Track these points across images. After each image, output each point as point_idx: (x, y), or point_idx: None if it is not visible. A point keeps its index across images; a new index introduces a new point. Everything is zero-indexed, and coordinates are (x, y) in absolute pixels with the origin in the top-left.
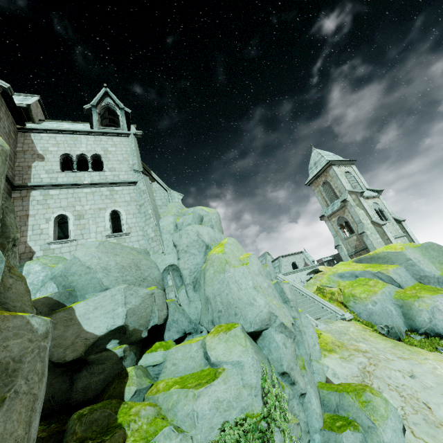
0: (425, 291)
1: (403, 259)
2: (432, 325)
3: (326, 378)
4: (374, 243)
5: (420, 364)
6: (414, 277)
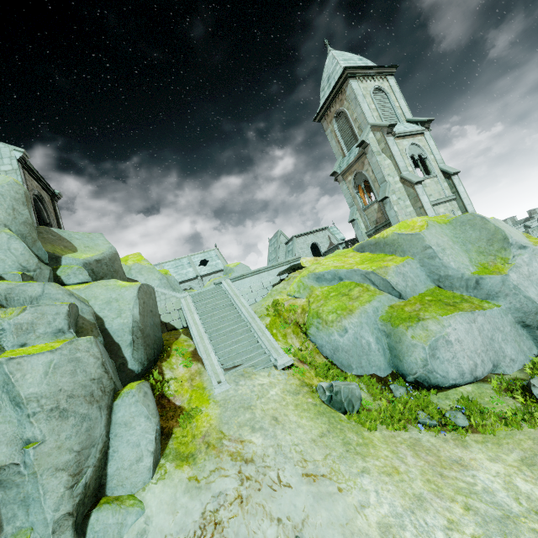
0: (436, 307)
1: (418, 247)
2: (426, 372)
3: None
4: (401, 215)
5: (337, 495)
6: (431, 277)
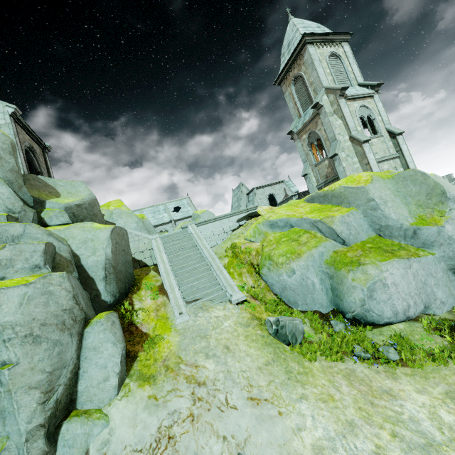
0: (376, 253)
1: (363, 200)
2: (364, 311)
3: (85, 452)
4: (348, 170)
5: (277, 418)
6: (372, 226)
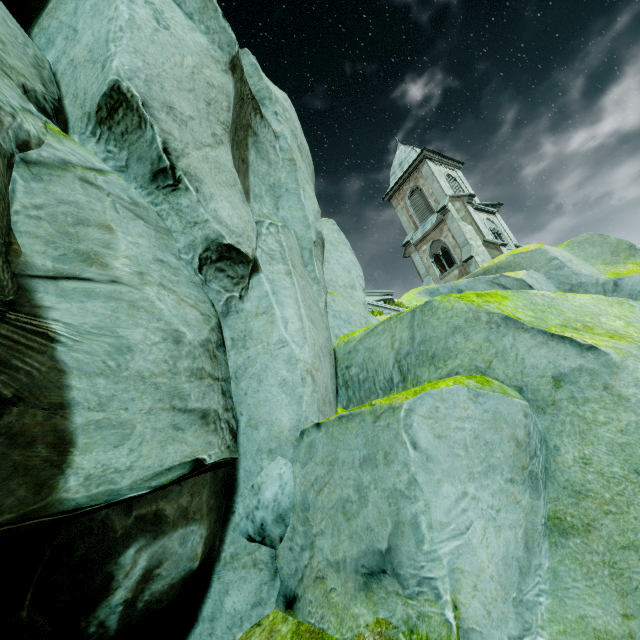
0: None
1: (542, 261)
2: None
3: None
4: None
5: None
6: (561, 288)
